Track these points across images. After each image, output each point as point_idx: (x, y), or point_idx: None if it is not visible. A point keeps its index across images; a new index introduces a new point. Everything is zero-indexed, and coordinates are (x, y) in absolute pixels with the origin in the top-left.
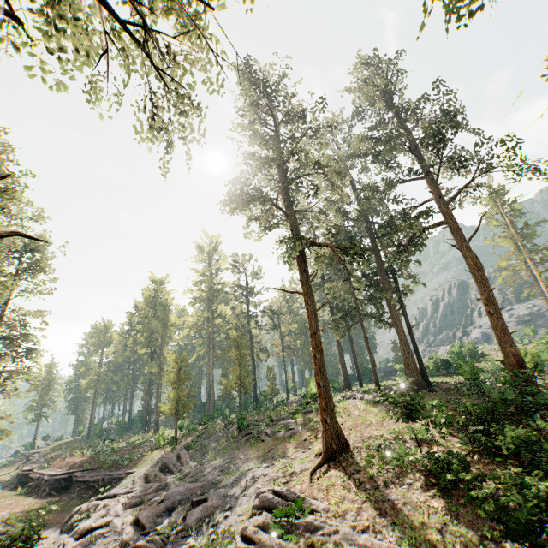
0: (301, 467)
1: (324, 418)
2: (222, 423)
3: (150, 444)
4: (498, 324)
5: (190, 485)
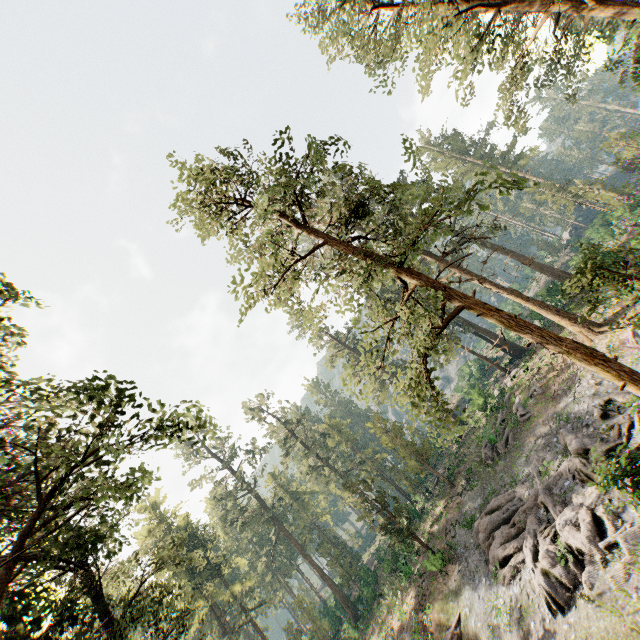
0: (599, 349)
1: (574, 316)
2: (443, 510)
3: (395, 638)
4: (539, 265)
5: (572, 438)
